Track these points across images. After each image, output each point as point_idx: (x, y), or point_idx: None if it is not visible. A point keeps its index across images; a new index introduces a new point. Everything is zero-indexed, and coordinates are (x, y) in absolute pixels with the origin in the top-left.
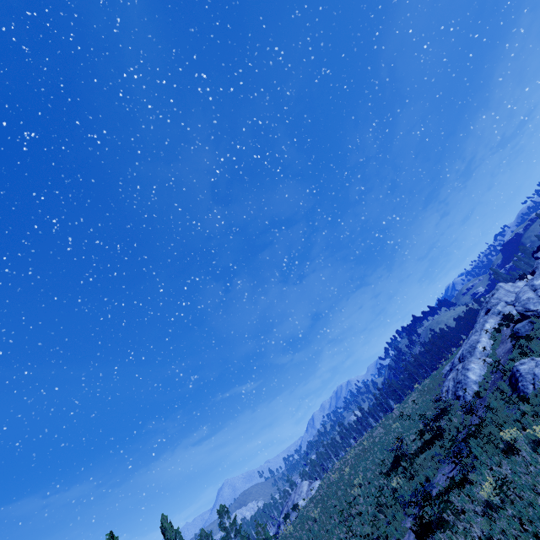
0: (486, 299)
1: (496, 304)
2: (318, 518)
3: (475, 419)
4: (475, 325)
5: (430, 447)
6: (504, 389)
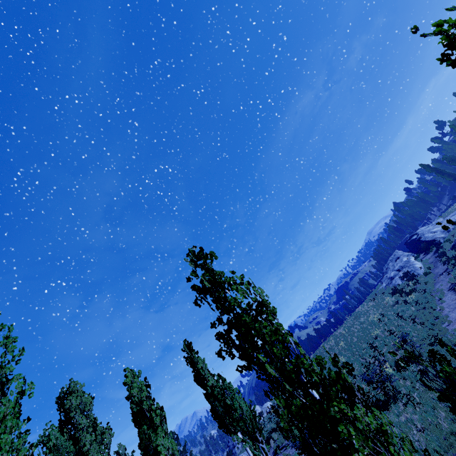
0: (389, 259)
1: (402, 255)
2: (345, 347)
3: (438, 271)
4: (388, 269)
5: (415, 290)
6: (453, 250)
